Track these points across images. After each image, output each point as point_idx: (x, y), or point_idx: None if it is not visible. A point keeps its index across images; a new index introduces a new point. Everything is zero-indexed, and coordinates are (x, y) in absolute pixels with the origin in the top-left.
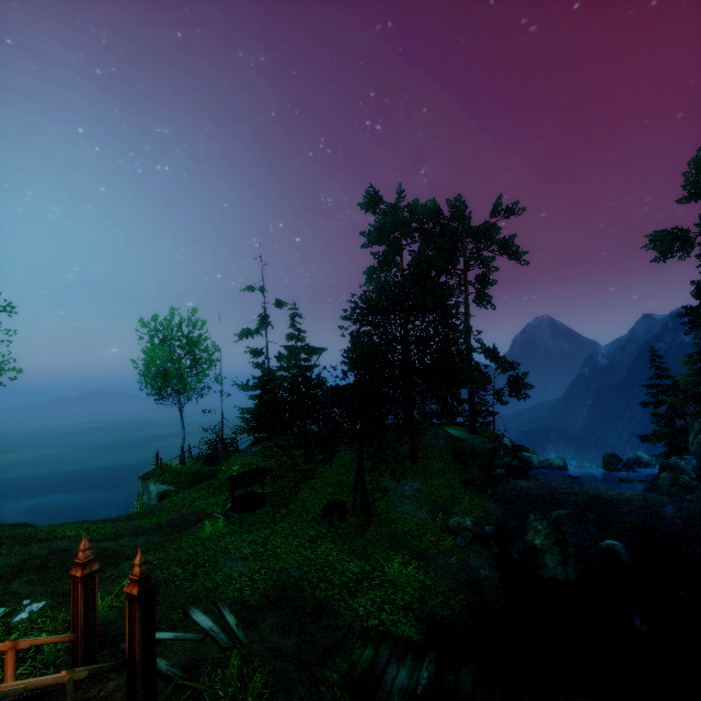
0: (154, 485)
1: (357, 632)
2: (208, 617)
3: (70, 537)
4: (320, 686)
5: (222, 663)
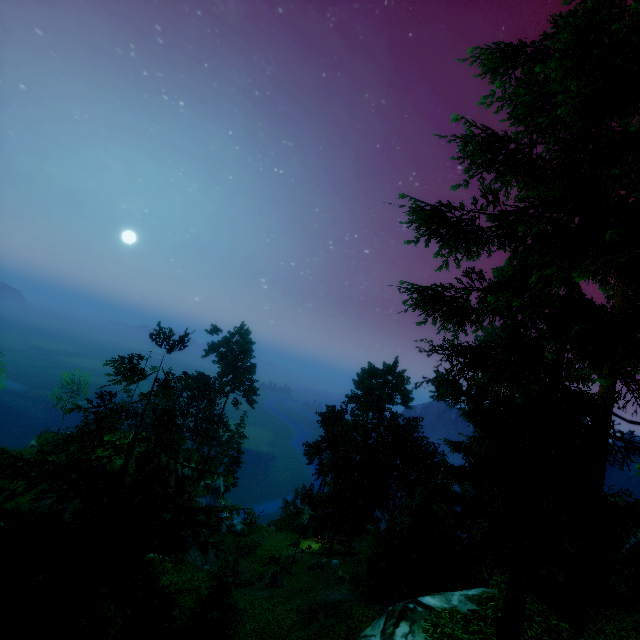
0: (33, 441)
1: None
2: None
3: None
4: None
5: None
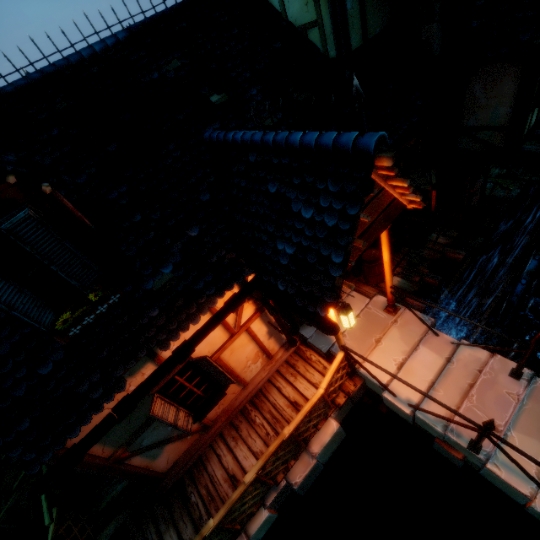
0: None
1: None
2: None
3: None
4: None
5: None
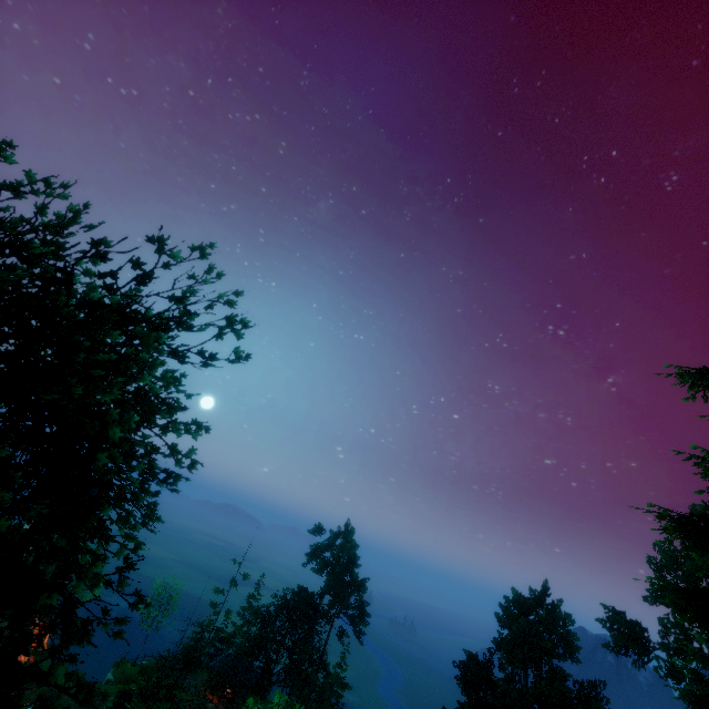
0: (110, 673)
1: None
2: None
3: None
4: None
5: None
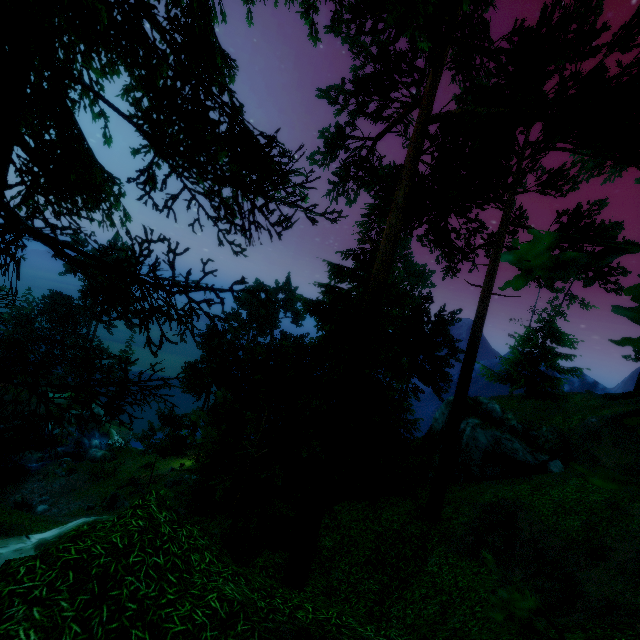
0: None
1: None
2: None
3: None
4: None
5: None
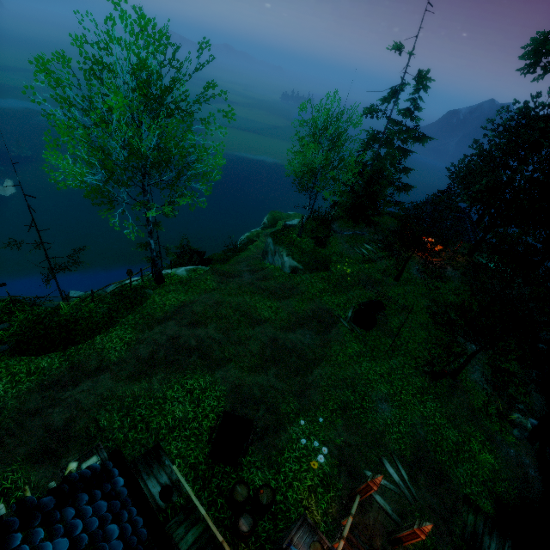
0: (288, 258)
1: (461, 497)
2: (393, 468)
3: (269, 320)
4: (453, 536)
5: (412, 514)
